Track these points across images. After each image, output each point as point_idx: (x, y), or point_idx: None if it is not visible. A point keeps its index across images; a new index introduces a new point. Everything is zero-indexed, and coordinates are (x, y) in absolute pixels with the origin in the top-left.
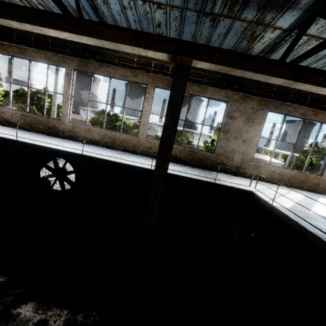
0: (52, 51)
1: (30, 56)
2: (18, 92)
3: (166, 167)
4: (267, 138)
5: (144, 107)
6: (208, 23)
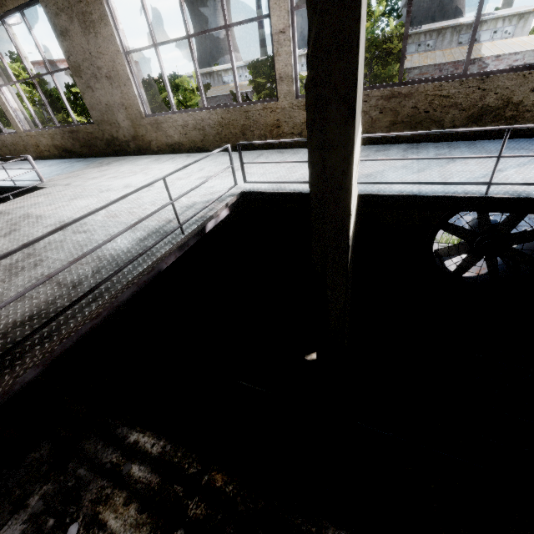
0: None
1: None
2: (53, 97)
3: None
4: (137, 49)
5: None
6: None
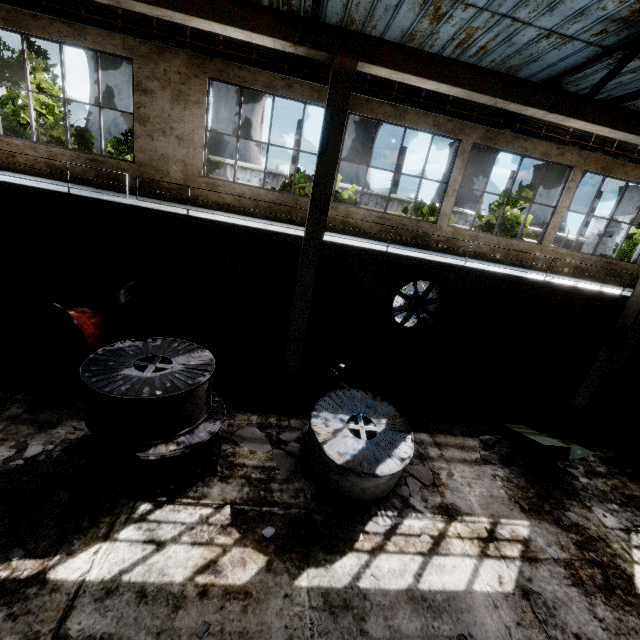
0: (450, 114)
1: (411, 122)
2: None
3: None
4: None
5: (562, 202)
6: None
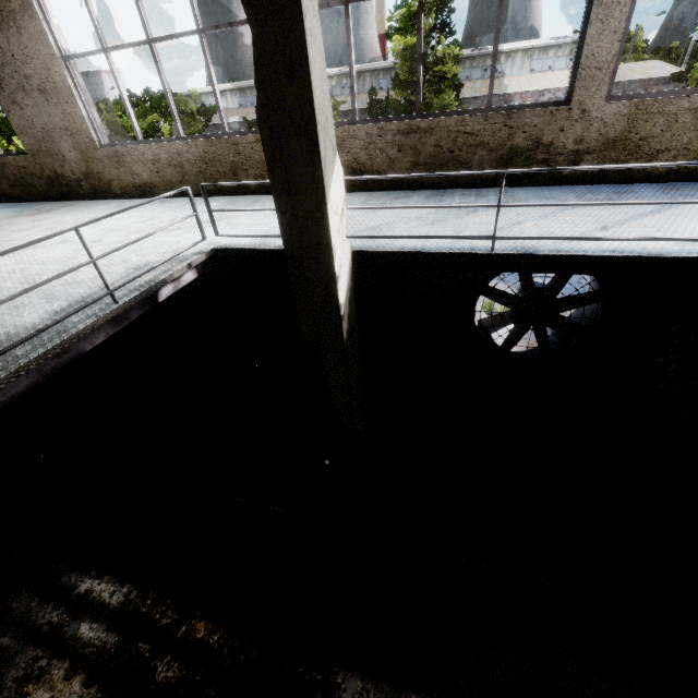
0: None
1: None
2: None
3: None
4: (80, 54)
5: None
6: None
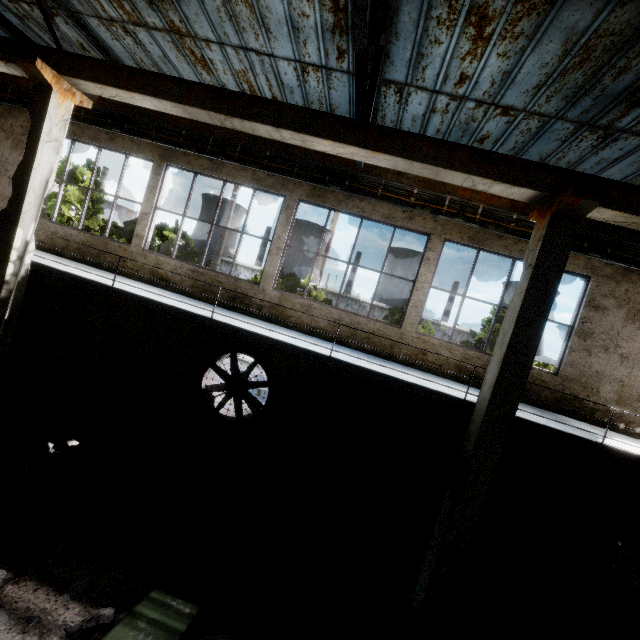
0: (268, 169)
1: (228, 175)
2: (133, 225)
3: (514, 402)
4: None
5: (420, 275)
6: (588, 142)
